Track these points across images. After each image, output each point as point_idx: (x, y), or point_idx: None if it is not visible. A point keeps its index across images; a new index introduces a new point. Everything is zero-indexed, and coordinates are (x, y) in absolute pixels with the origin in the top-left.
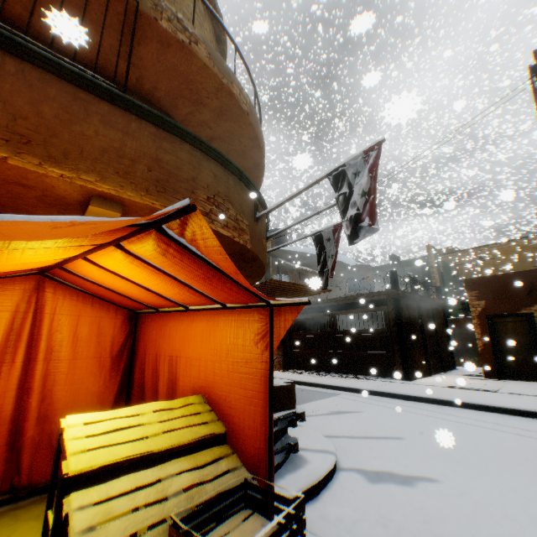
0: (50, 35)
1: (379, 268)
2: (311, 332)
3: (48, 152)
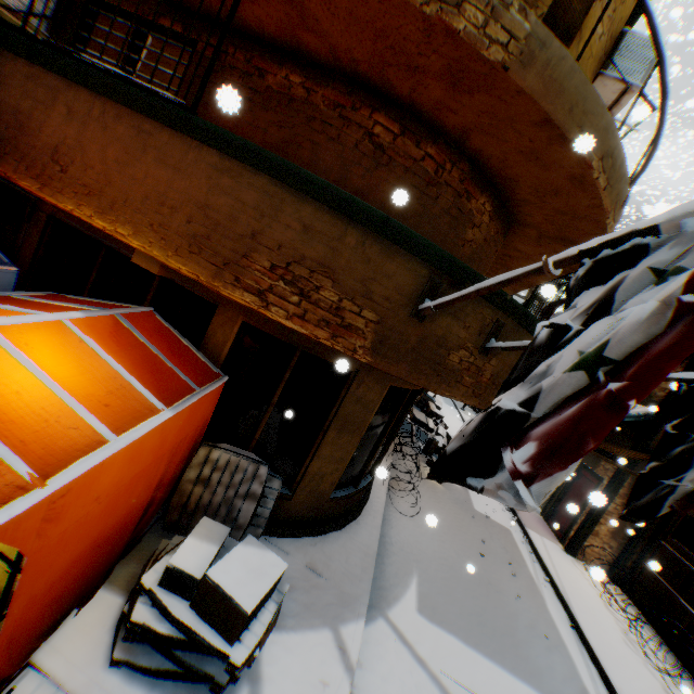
0: (249, 28)
1: None
2: None
3: (100, 202)
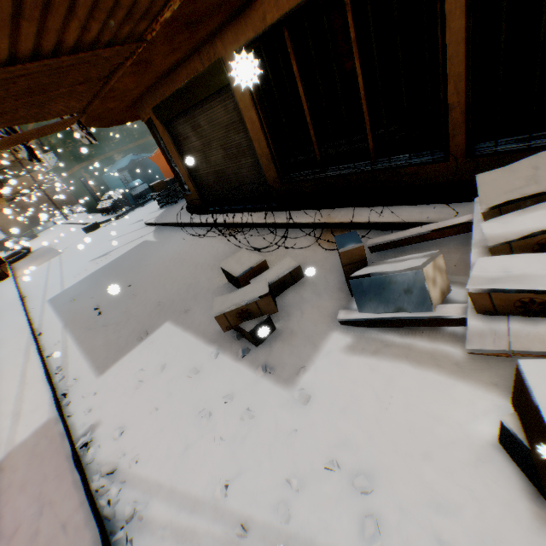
0: None
1: None
2: None
3: None
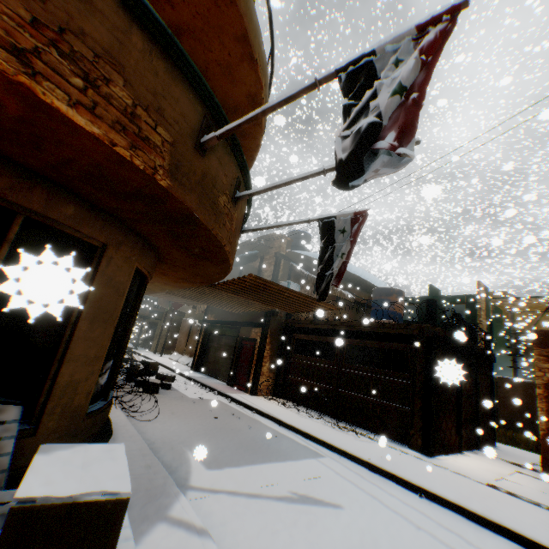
0: None
1: (414, 299)
2: (313, 358)
3: None
